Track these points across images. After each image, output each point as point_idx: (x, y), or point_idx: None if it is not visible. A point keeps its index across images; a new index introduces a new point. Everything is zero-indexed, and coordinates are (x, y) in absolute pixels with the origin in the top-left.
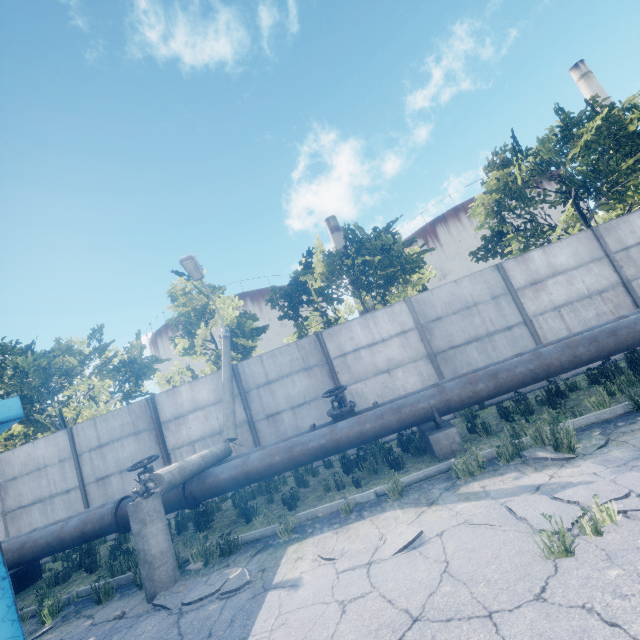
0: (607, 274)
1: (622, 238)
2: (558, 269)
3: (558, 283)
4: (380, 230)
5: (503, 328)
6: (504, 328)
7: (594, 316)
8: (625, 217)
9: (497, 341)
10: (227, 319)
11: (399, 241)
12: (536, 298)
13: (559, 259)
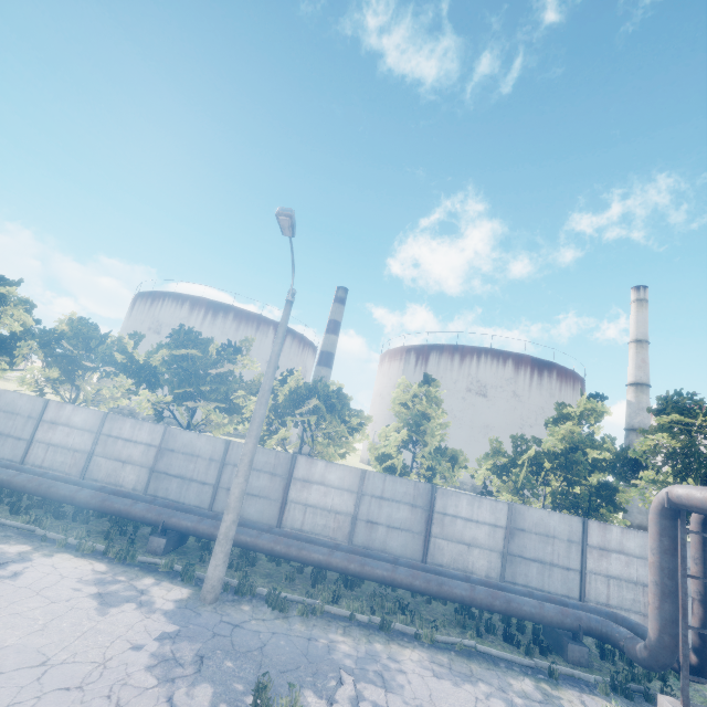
0: (88, 443)
1: (114, 428)
2: (71, 423)
3: (63, 431)
4: (76, 336)
5: (17, 437)
6: (18, 437)
7: (61, 462)
8: (126, 418)
9: (8, 442)
10: (13, 329)
11: (103, 350)
12: (47, 432)
13: (77, 418)
